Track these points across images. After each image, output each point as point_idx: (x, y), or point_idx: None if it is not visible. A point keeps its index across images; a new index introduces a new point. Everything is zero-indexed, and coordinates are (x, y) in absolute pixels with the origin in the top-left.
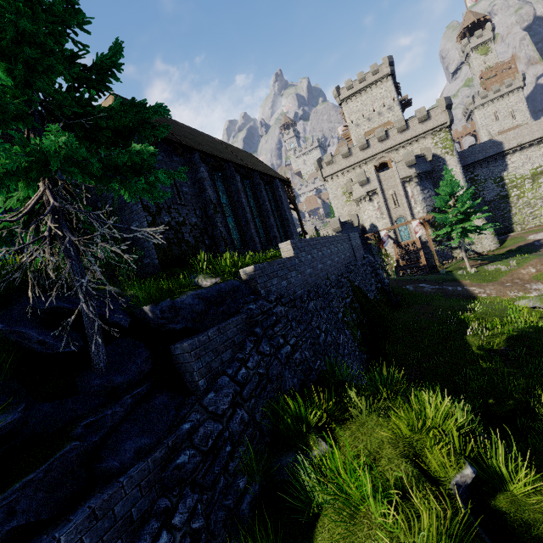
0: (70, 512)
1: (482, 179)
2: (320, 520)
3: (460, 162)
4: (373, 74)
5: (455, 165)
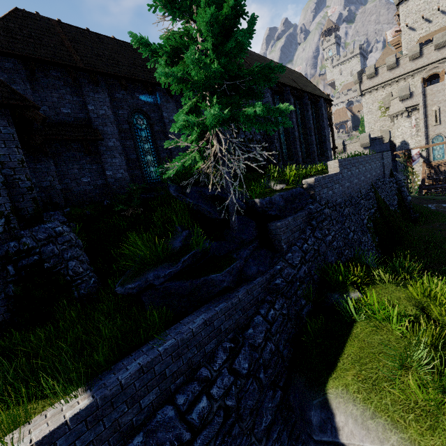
0: (236, 289)
1: None
2: (354, 324)
3: None
4: None
5: None
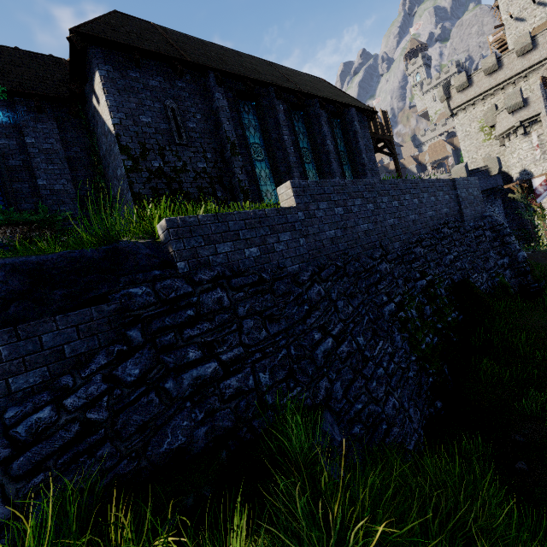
0: None
1: None
2: None
3: None
4: None
5: None
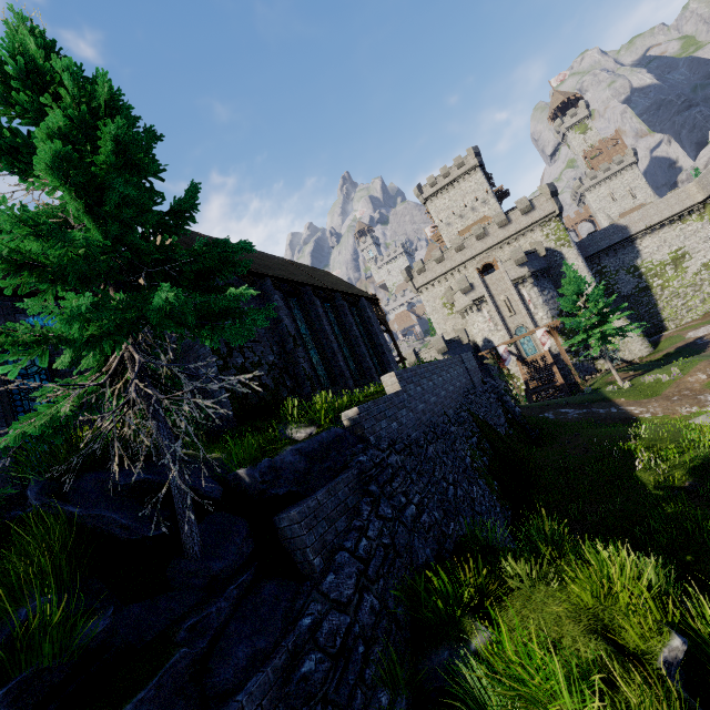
0: None
1: (612, 270)
2: None
3: (580, 254)
4: (458, 167)
5: (575, 257)
